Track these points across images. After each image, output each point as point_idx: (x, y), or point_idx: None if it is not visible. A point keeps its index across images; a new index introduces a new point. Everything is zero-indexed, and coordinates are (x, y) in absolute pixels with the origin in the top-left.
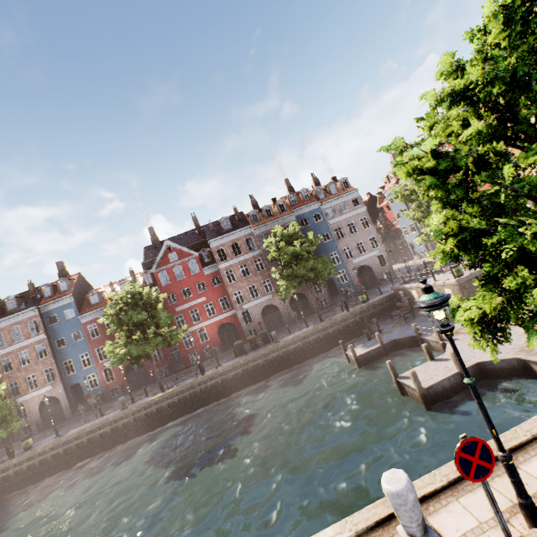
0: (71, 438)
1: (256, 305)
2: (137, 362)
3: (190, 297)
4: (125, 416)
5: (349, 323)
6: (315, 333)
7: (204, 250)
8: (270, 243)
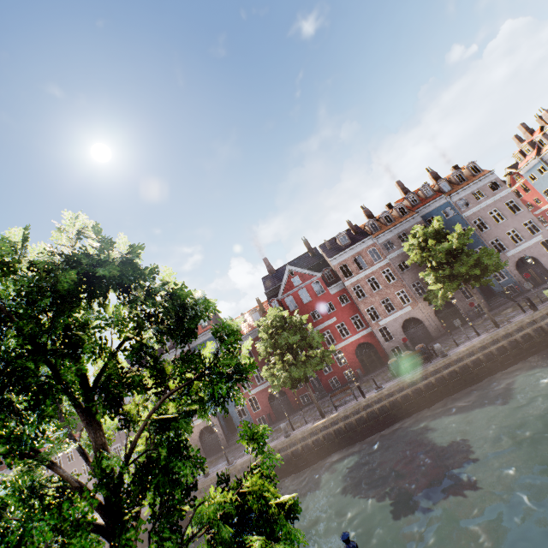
0: (245, 465)
1: (394, 320)
2: (294, 387)
3: (320, 319)
4: (291, 444)
5: (543, 324)
6: (495, 341)
7: (325, 270)
8: (410, 246)
